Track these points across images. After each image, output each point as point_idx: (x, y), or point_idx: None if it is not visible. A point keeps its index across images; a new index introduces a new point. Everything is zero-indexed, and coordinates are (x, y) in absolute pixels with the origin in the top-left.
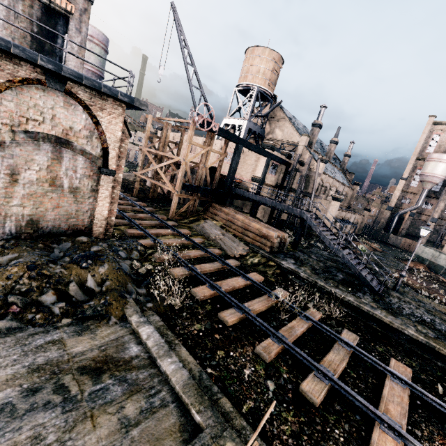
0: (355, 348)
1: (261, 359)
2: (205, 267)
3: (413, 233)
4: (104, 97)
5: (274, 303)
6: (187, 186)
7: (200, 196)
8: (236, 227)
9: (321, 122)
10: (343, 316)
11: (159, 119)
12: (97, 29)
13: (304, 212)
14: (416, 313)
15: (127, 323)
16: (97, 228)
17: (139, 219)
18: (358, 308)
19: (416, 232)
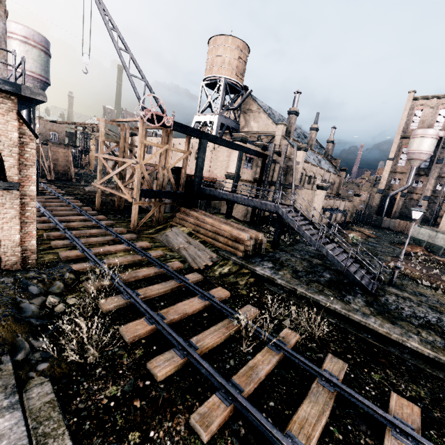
0: (341, 386)
1: (197, 437)
2: (153, 290)
3: (407, 213)
4: None
5: (237, 329)
6: (145, 192)
7: (170, 201)
8: (206, 232)
9: (297, 109)
10: (329, 331)
11: (113, 121)
12: (31, 29)
13: (279, 207)
14: (418, 312)
15: None
16: (9, 258)
17: (89, 237)
18: (347, 317)
19: (409, 212)
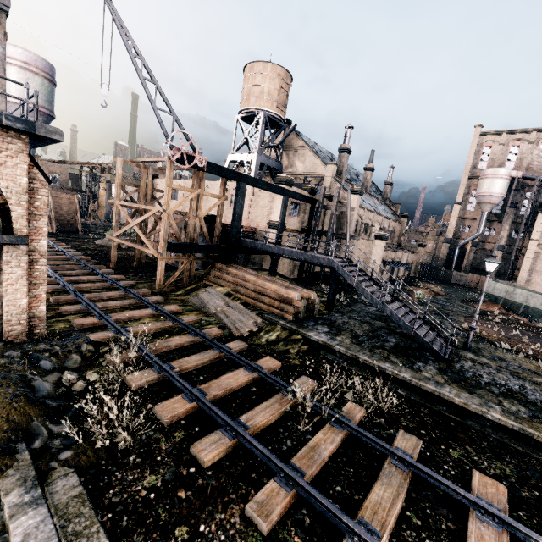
0: (416, 465)
1: (256, 529)
2: (189, 362)
3: (479, 266)
4: None
5: (293, 404)
6: (173, 245)
7: (201, 255)
8: (247, 292)
9: (349, 146)
10: (398, 405)
11: (133, 162)
12: (33, 53)
13: (334, 260)
14: (498, 379)
15: None
16: (13, 328)
17: (105, 300)
18: (418, 387)
19: (482, 265)
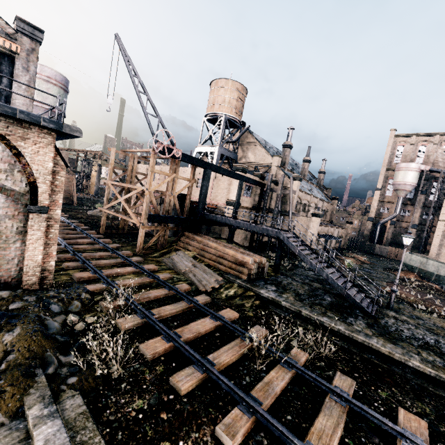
0: (352, 401)
1: None
2: (166, 311)
3: (397, 241)
4: (25, 125)
5: (249, 348)
6: (153, 216)
7: (173, 225)
8: (210, 256)
9: (291, 143)
10: (334, 352)
11: (123, 151)
12: (54, 70)
13: (280, 232)
14: (417, 334)
15: (22, 420)
16: (29, 278)
17: (97, 259)
18: (351, 338)
19: (400, 240)
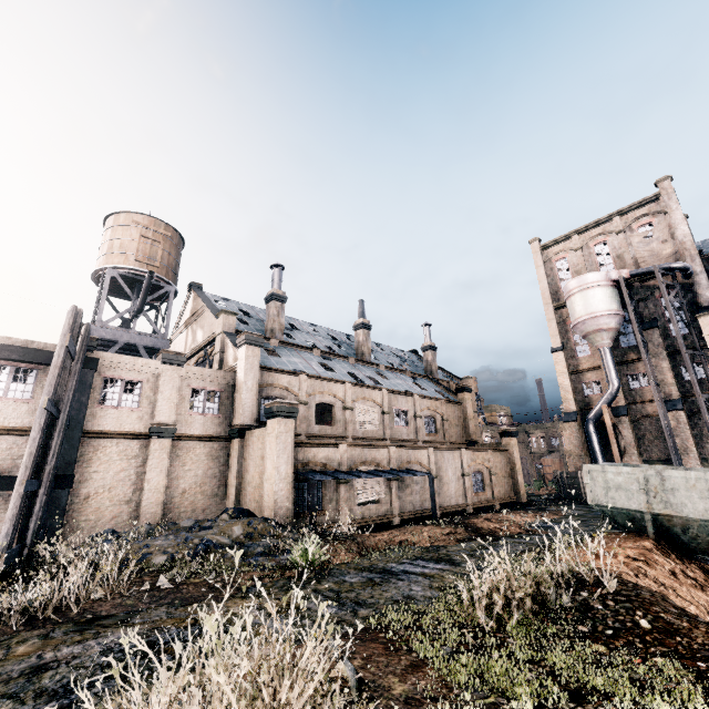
0: None
1: None
2: None
3: (658, 452)
4: None
5: None
6: None
7: None
8: None
9: (280, 291)
10: None
11: None
12: None
13: None
14: None
15: None
16: None
17: None
18: None
19: (663, 448)
